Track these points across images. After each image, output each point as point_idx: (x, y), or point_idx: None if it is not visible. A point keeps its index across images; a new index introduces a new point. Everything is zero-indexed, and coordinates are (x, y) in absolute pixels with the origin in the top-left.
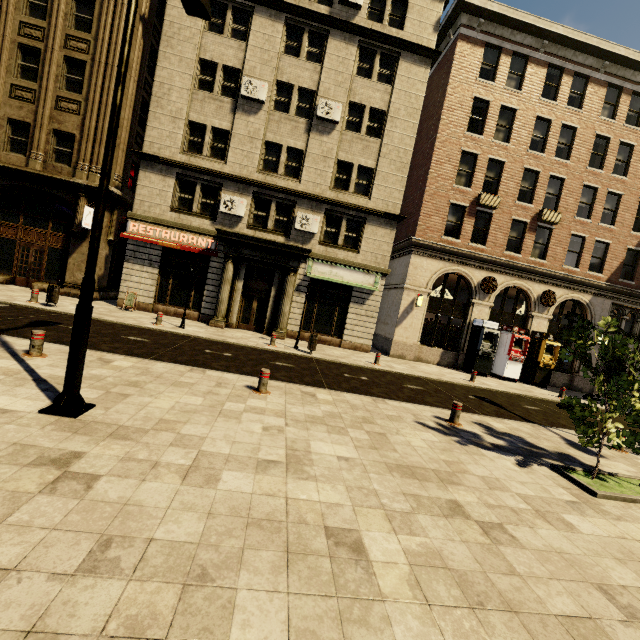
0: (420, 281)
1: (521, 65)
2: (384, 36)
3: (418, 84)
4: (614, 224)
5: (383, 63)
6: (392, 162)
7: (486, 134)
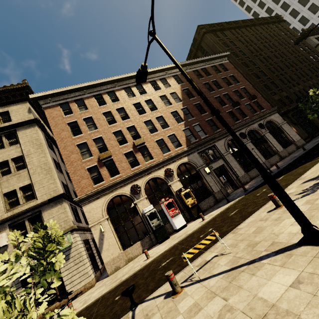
0: (97, 216)
1: (82, 102)
2: (0, 128)
3: (34, 135)
4: (169, 126)
5: (9, 138)
6: (40, 173)
7: (84, 132)
